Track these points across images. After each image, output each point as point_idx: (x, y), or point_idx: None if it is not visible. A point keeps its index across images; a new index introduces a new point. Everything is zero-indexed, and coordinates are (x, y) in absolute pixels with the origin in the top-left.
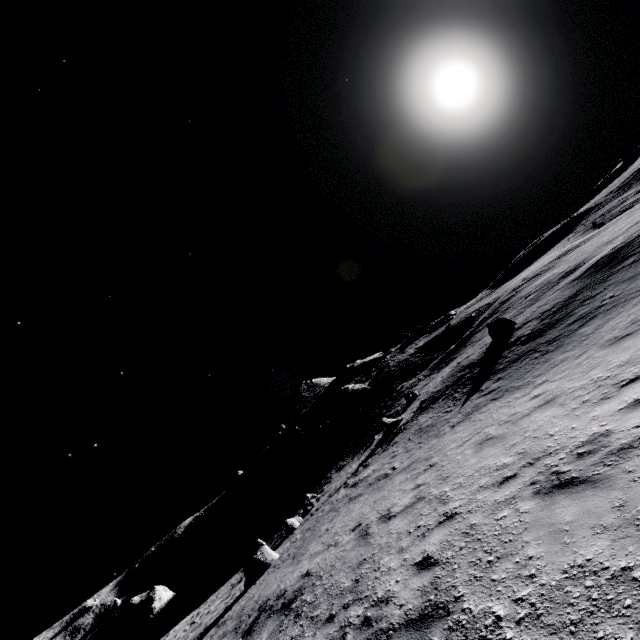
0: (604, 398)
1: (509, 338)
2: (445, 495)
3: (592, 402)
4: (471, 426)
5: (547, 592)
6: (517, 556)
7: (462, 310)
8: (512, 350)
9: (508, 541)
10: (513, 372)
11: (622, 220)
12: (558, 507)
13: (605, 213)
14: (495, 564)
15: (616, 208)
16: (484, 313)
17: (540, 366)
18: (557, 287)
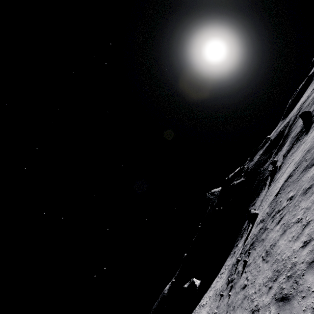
0: None
1: (311, 115)
2: None
3: None
4: None
5: None
6: None
7: (273, 133)
8: None
9: None
10: None
11: None
12: None
13: None
14: None
15: None
16: (287, 126)
17: None
18: None
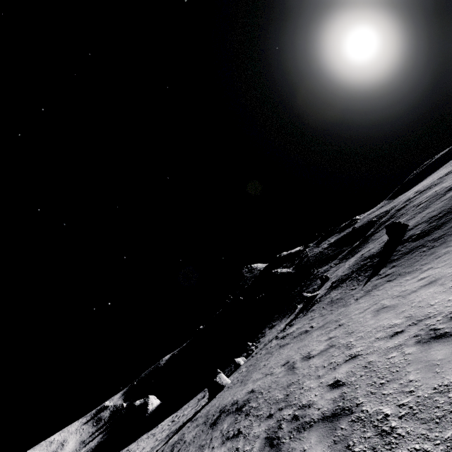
0: None
1: (402, 236)
2: (350, 344)
3: None
4: (371, 299)
5: (421, 400)
6: (401, 380)
7: (365, 216)
8: (405, 245)
9: (395, 371)
10: (405, 261)
11: None
12: (433, 350)
13: None
14: (385, 385)
15: None
16: (383, 218)
17: (427, 257)
18: (444, 198)
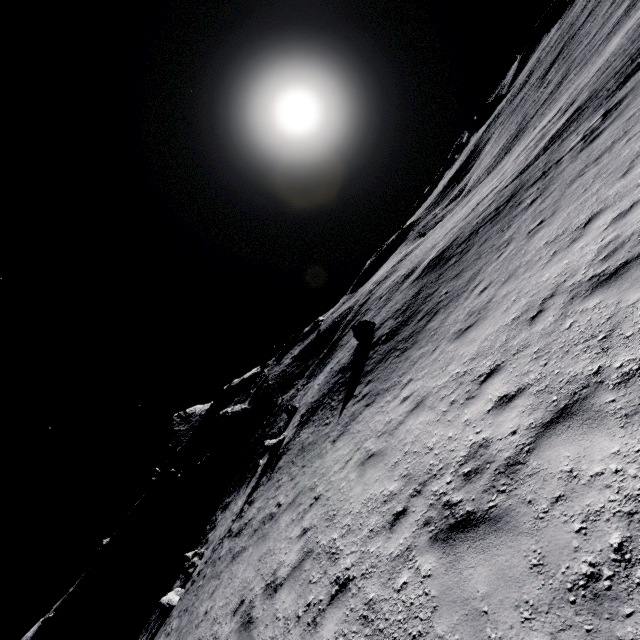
0: (469, 397)
1: (372, 339)
2: (334, 546)
3: (459, 403)
4: (351, 440)
5: None
6: None
7: (329, 315)
8: (376, 350)
9: (417, 635)
10: (380, 373)
11: (438, 229)
12: (465, 567)
13: (425, 225)
14: None
15: (432, 221)
16: (348, 316)
17: (402, 364)
18: (403, 288)
